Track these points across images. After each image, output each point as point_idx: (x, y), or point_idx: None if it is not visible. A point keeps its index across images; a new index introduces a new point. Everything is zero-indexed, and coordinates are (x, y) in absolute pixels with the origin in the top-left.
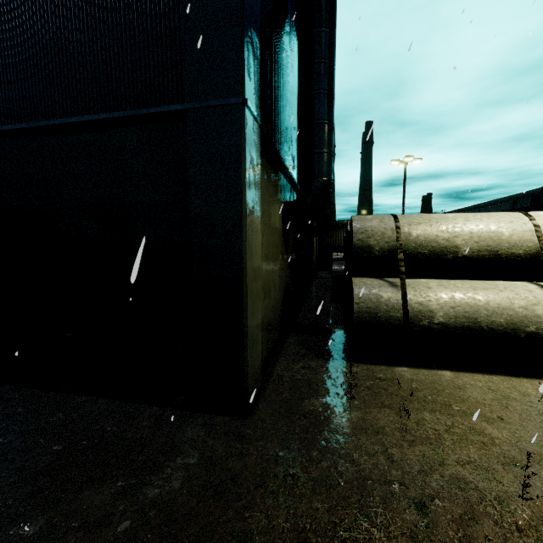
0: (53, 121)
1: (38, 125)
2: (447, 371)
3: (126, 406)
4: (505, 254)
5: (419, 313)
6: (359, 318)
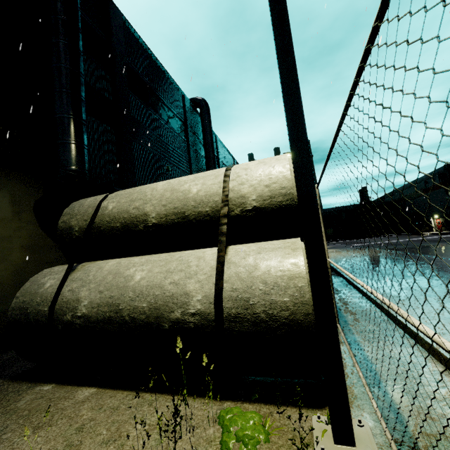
0: None
1: None
2: (95, 388)
3: None
4: (192, 214)
5: (66, 304)
6: (11, 317)
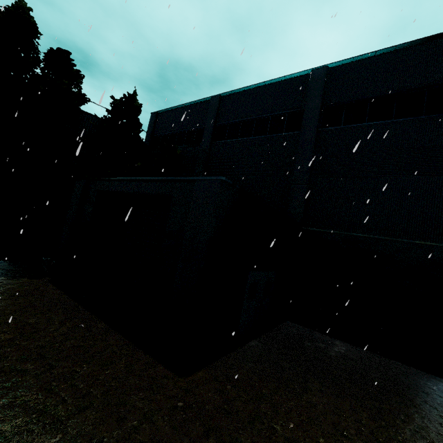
0: (404, 240)
1: (394, 239)
2: None
3: (432, 376)
4: None
5: None
6: None
